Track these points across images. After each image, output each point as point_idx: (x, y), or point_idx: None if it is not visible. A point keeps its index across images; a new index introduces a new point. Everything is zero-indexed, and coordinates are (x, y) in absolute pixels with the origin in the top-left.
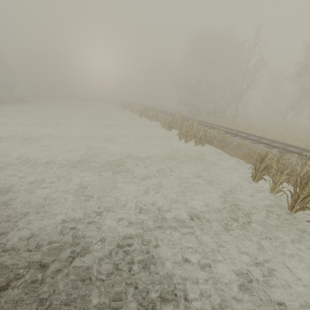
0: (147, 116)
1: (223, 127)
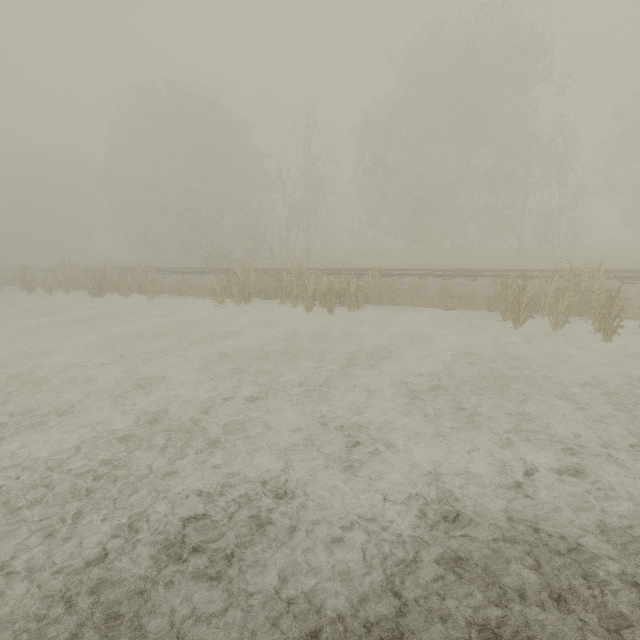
0: (127, 290)
1: (332, 269)
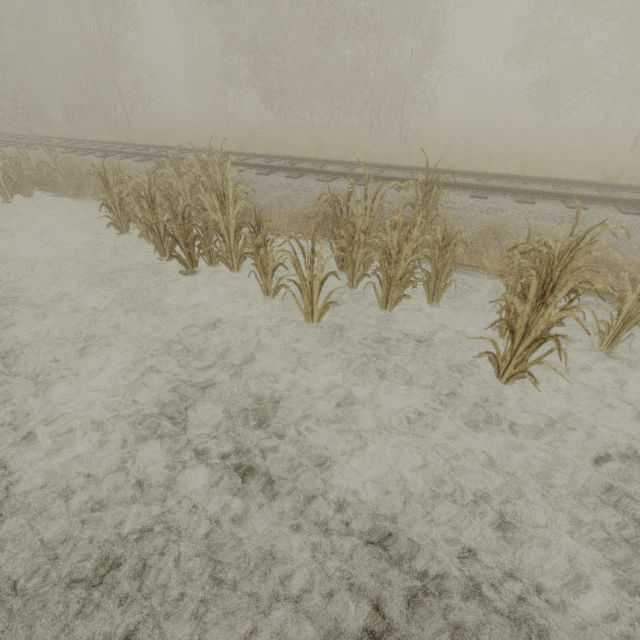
0: None
1: (89, 140)
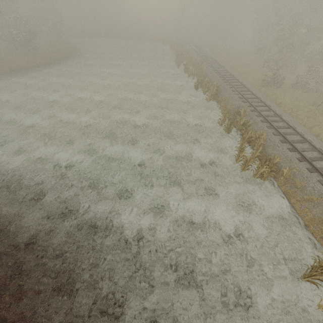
0: (204, 92)
1: (305, 138)
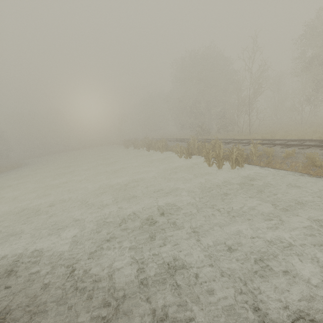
0: (156, 149)
1: (248, 139)
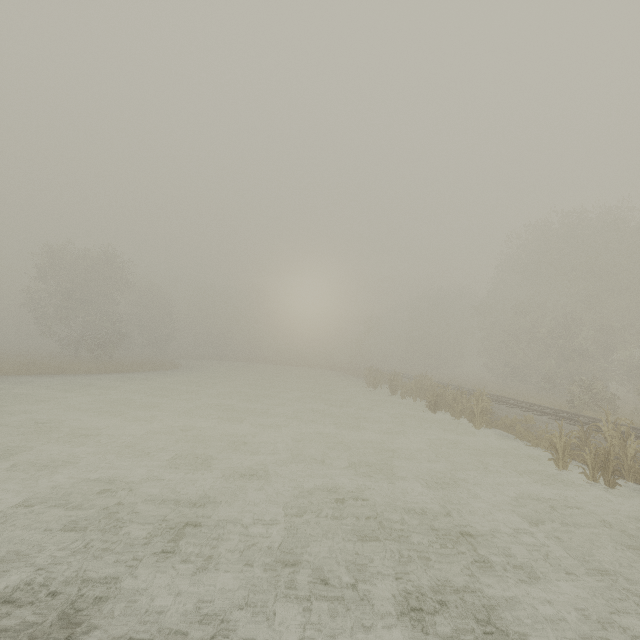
0: (457, 412)
1: None
